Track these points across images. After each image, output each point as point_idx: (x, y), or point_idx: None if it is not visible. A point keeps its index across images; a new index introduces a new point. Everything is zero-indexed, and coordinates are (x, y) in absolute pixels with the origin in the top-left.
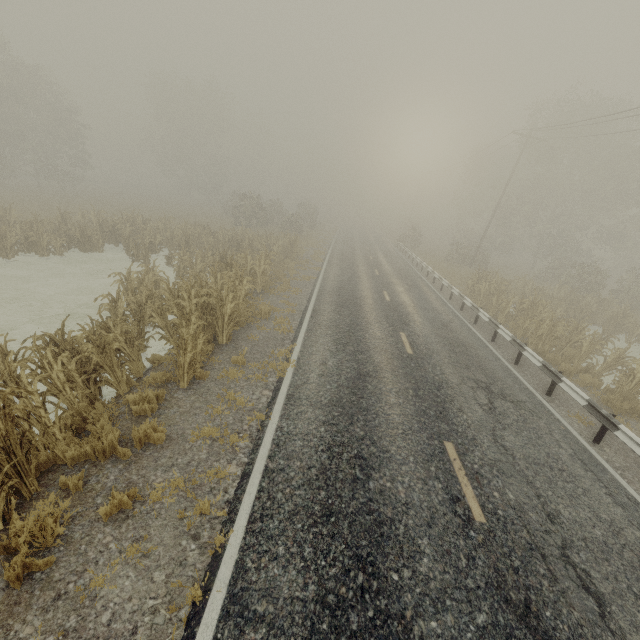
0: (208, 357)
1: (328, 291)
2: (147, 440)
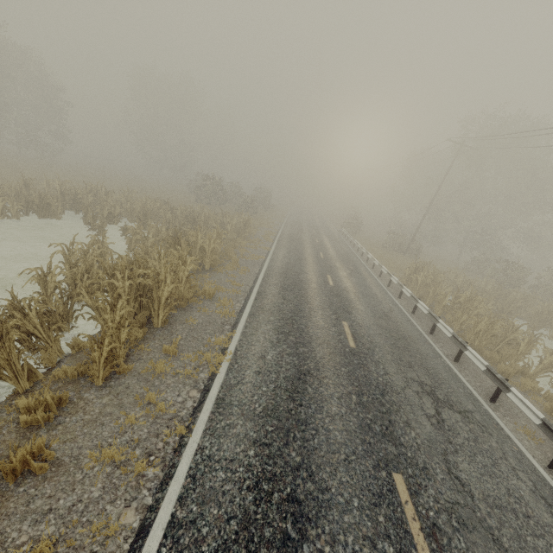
0: (137, 344)
1: (275, 272)
2: (27, 467)
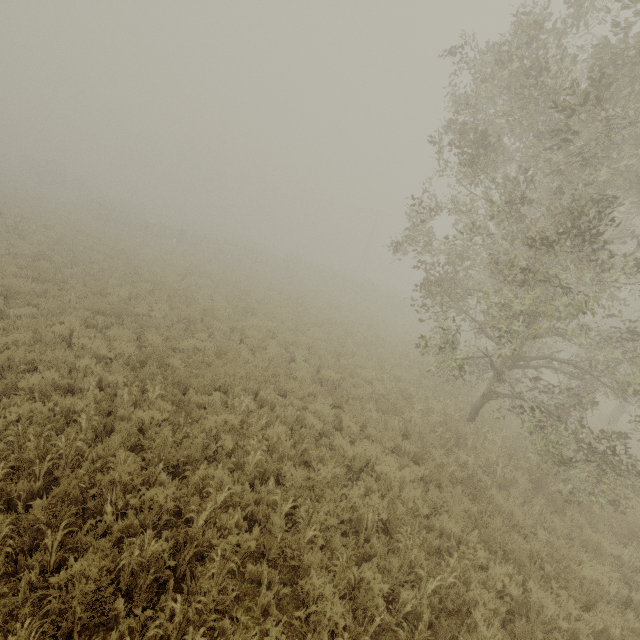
0: None
1: None
2: None
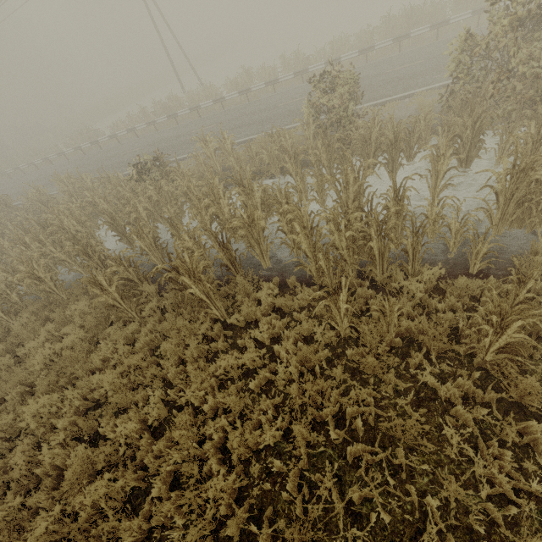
0: None
1: None
2: None
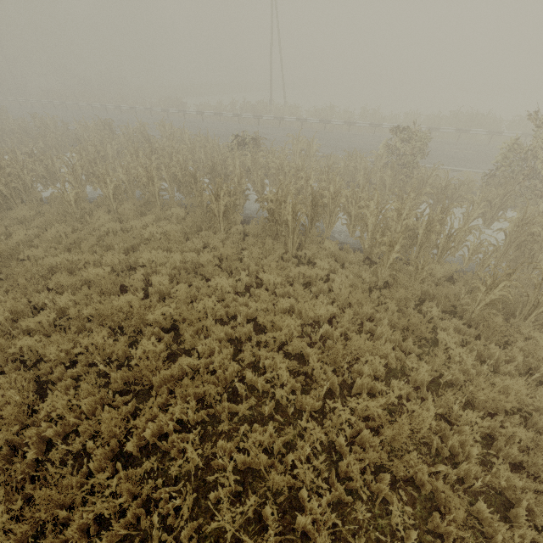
0: None
1: None
2: None
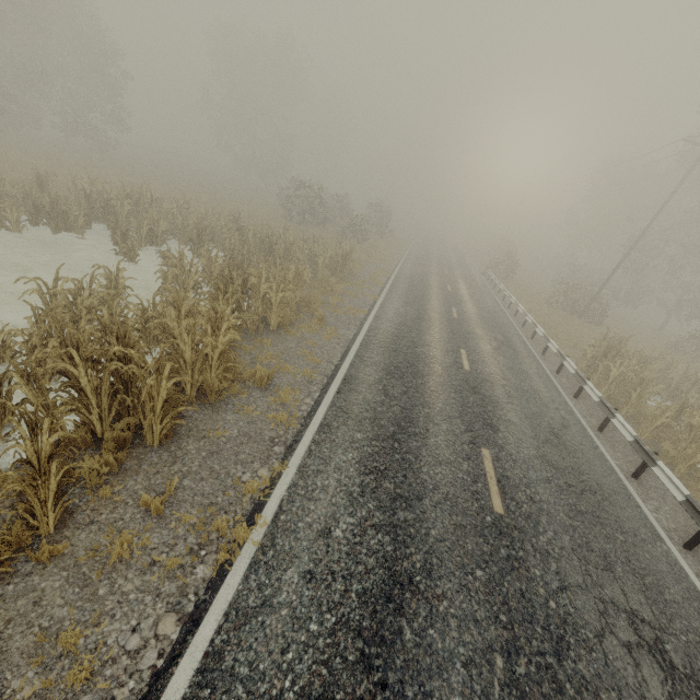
0: (101, 484)
1: (378, 340)
2: None
